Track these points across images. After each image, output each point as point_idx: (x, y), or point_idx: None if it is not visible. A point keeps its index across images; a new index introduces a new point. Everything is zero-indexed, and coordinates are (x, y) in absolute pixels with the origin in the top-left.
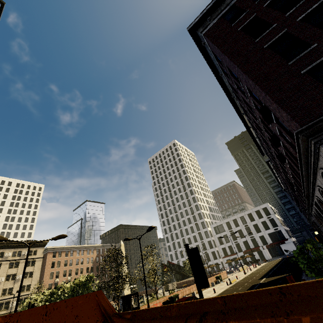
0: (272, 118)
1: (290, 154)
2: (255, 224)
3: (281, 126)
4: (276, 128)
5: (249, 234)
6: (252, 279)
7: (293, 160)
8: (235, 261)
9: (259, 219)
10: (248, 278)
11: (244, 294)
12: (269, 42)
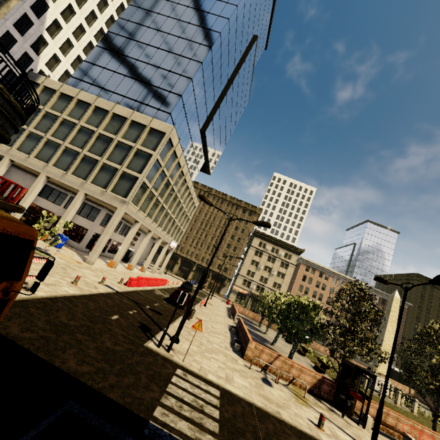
0: None
1: None
2: None
3: None
4: None
5: None
6: None
7: None
8: None
9: None
10: None
11: None
12: None
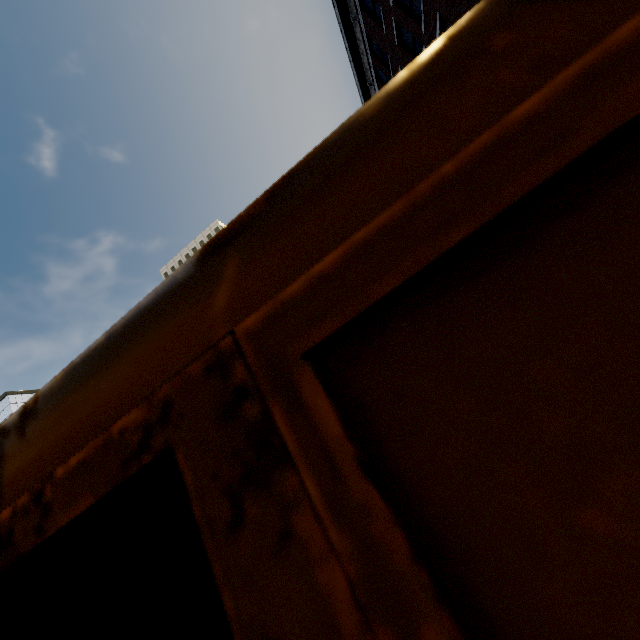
0: None
1: None
2: None
3: None
4: None
5: None
6: None
7: None
8: None
9: None
10: None
11: None
12: None
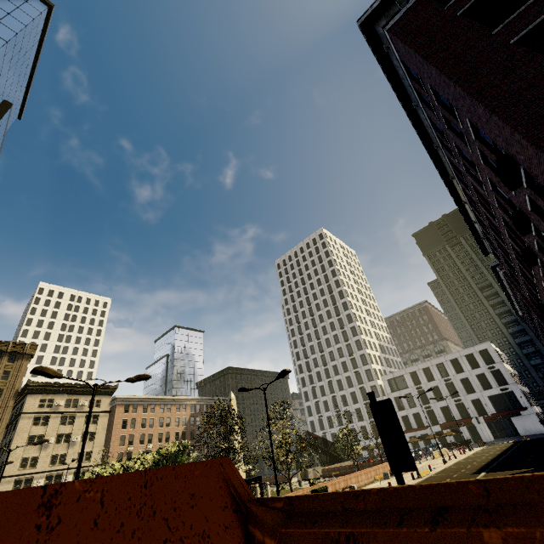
0: (520, 179)
1: None
2: (465, 379)
3: (538, 193)
4: (527, 198)
5: (452, 396)
6: (459, 473)
7: None
8: (426, 441)
9: (472, 369)
10: (451, 470)
11: (532, 479)
12: (522, 31)
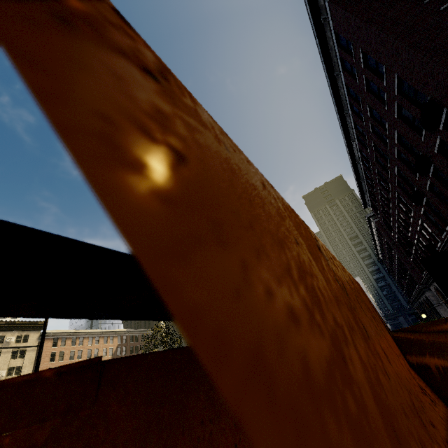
0: (438, 122)
1: (443, 185)
2: None
3: None
4: (438, 140)
5: None
6: None
7: (446, 195)
8: None
9: None
10: None
11: None
12: None
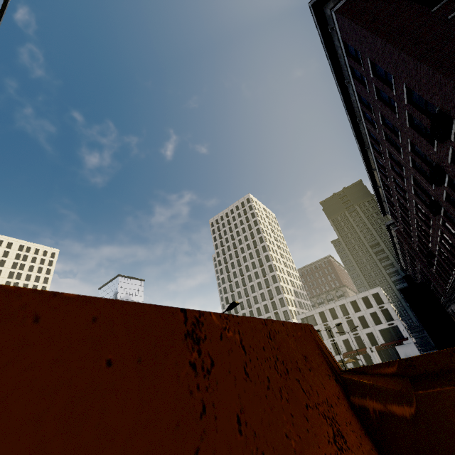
0: (449, 132)
1: None
2: (361, 317)
3: None
4: (450, 150)
5: (351, 330)
6: None
7: None
8: None
9: (366, 309)
10: None
11: None
12: None
